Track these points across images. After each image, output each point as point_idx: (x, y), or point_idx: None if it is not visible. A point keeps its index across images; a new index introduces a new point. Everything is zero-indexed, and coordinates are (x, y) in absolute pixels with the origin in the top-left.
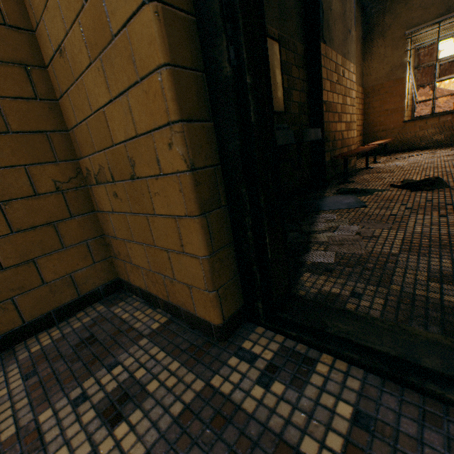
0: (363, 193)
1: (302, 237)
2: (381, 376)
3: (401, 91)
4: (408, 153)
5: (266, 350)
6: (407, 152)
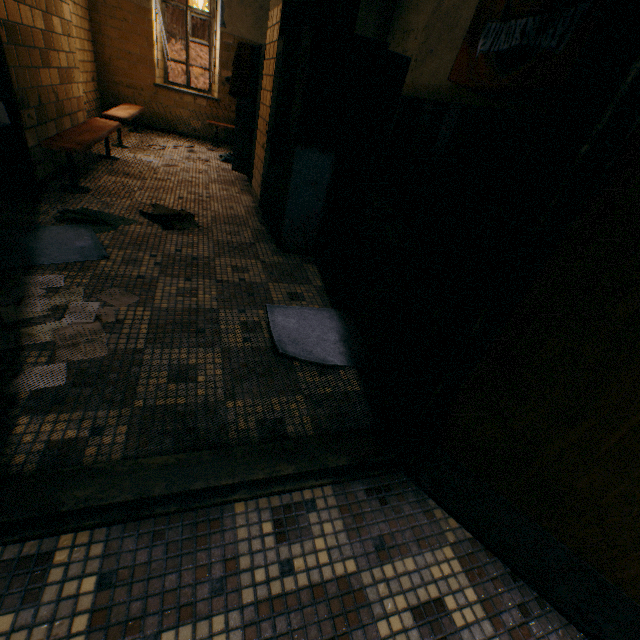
0: (105, 225)
1: (6, 338)
2: (124, 522)
3: (148, 31)
4: (166, 138)
5: None
6: (165, 136)
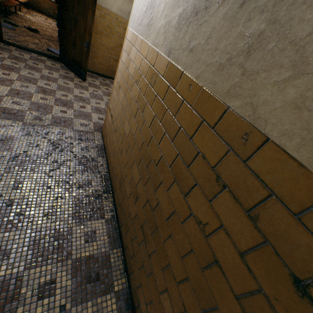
0: (15, 26)
1: None
2: (18, 48)
3: None
4: (38, 13)
5: (3, 44)
6: (37, 12)
